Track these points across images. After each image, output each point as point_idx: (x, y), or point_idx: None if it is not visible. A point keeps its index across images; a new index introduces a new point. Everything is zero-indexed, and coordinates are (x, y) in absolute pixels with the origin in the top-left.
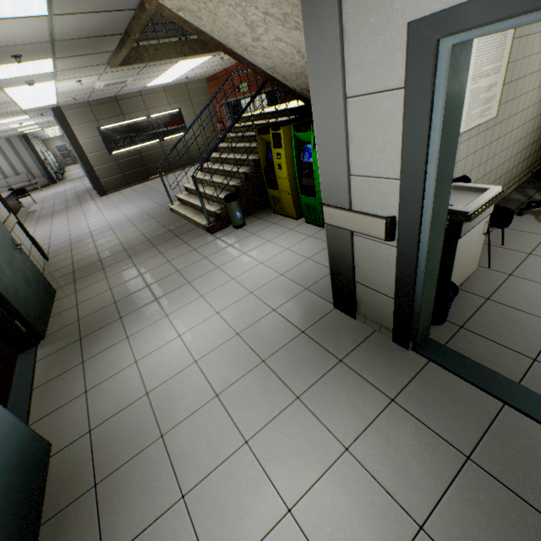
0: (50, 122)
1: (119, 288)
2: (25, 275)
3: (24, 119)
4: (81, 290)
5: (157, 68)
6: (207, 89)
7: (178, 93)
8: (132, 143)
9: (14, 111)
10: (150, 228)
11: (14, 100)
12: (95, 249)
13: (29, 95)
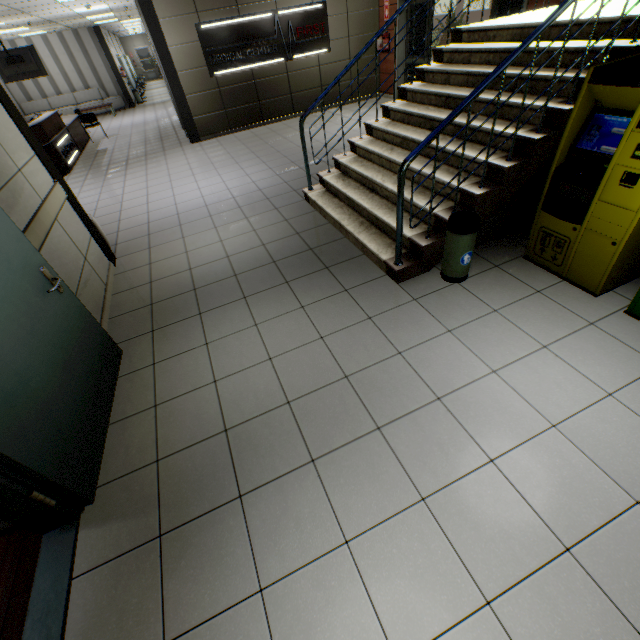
0: (128, 8)
1: (231, 386)
2: (64, 349)
3: None
4: (162, 362)
5: None
6: None
7: None
8: (244, 59)
9: None
10: (274, 233)
11: None
12: (184, 258)
13: None
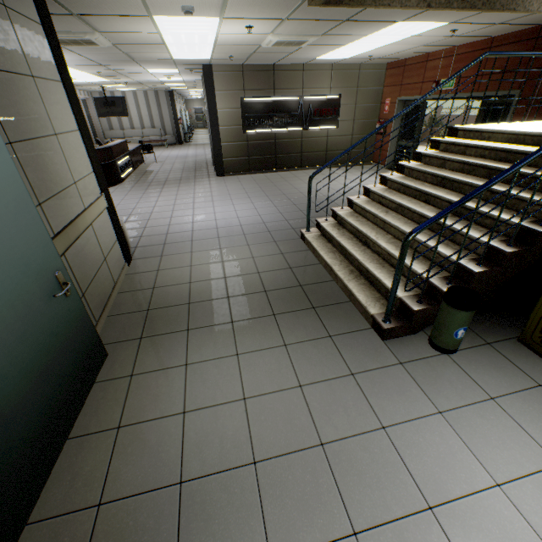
0: (196, 82)
1: (198, 423)
2: (49, 355)
3: (173, 73)
4: (140, 375)
5: (358, 27)
6: (382, 77)
7: (346, 75)
8: (271, 124)
9: (164, 59)
10: (270, 263)
11: (165, 41)
12: (188, 271)
13: (182, 38)
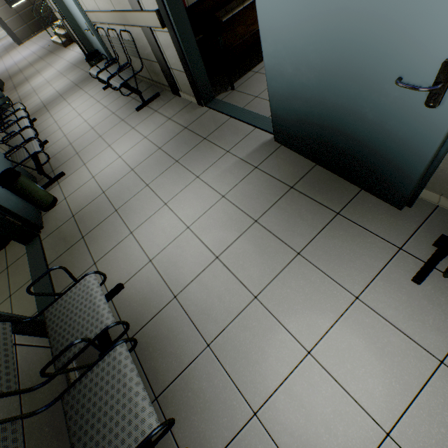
0: None
1: (27, 75)
2: None
3: None
4: (14, 80)
5: None
6: None
7: None
8: None
9: None
10: (42, 53)
11: None
12: (18, 68)
13: None
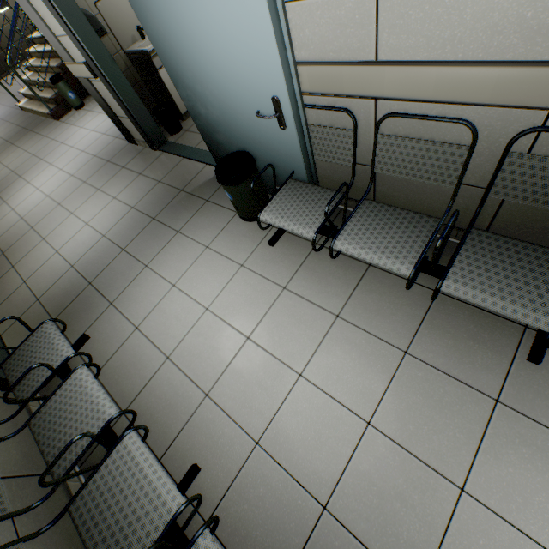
0: None
1: None
2: None
3: None
4: None
5: None
6: None
7: None
8: None
9: None
10: (7, 131)
11: None
12: None
13: None
